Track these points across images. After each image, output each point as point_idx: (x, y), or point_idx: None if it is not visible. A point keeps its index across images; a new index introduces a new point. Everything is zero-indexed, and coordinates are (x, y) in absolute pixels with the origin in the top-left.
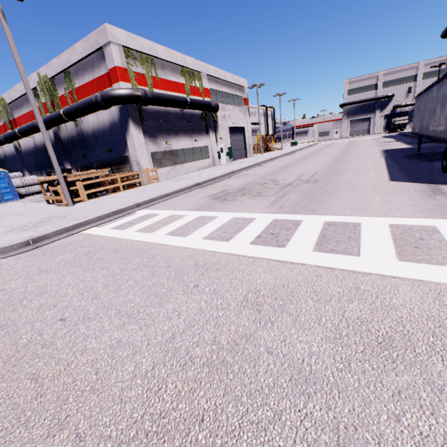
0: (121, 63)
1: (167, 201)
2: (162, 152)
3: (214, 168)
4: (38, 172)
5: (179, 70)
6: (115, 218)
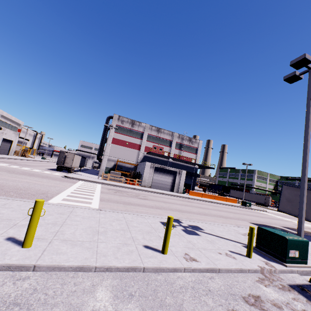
0: None
1: None
2: None
3: None
4: None
5: None
6: None
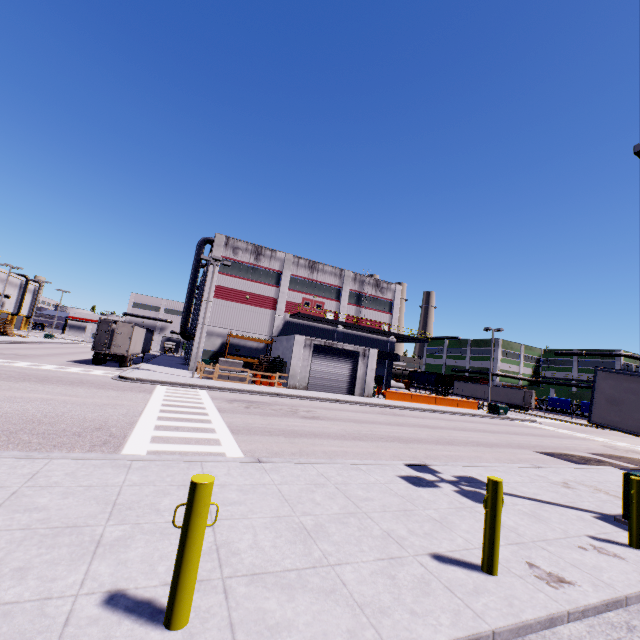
0: None
1: None
2: None
3: None
4: None
5: None
6: None
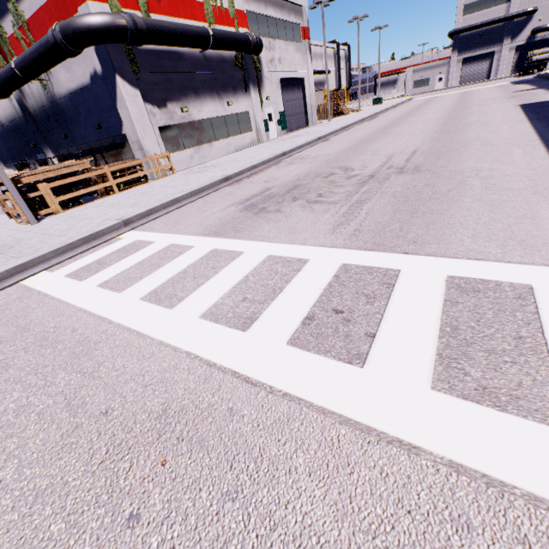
0: None
1: (174, 212)
2: (177, 126)
3: (257, 147)
4: (15, 163)
5: None
6: (84, 251)
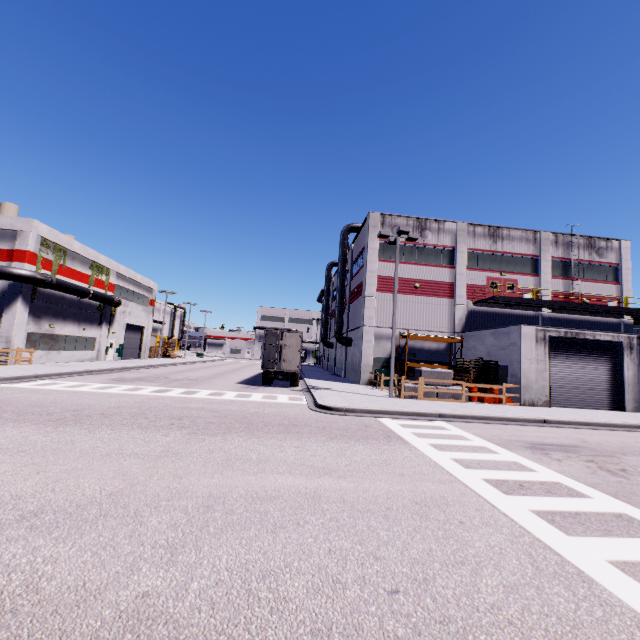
0: (34, 249)
1: (65, 378)
2: (41, 334)
3: (100, 362)
4: None
5: (89, 264)
6: (20, 382)
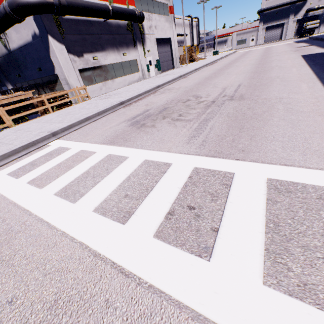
0: None
1: (86, 126)
2: (91, 68)
3: (142, 82)
4: None
5: None
6: (23, 155)
